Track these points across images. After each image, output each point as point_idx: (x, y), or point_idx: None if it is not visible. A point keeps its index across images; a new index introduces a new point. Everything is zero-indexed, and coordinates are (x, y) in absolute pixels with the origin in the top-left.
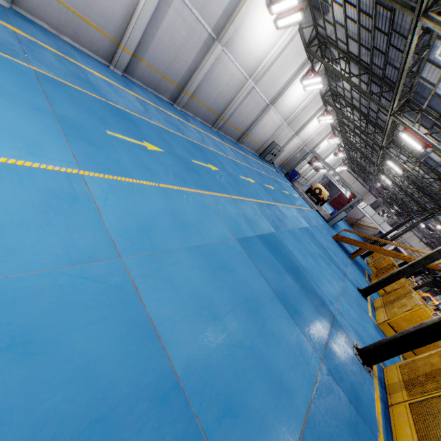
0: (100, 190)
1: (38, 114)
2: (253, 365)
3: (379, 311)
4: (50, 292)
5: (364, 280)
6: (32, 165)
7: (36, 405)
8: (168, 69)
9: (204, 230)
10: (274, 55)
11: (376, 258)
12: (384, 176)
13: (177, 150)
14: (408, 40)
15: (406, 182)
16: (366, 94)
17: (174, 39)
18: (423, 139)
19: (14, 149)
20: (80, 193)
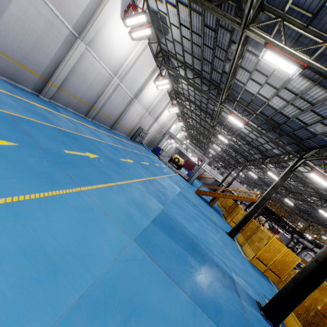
0: None
1: None
2: None
3: (245, 247)
4: None
5: (224, 221)
6: None
7: None
8: (26, 59)
9: (89, 253)
10: (132, 59)
11: (221, 200)
12: (215, 145)
13: (42, 141)
14: (235, 48)
15: (227, 147)
16: (202, 91)
17: (29, 28)
18: (242, 119)
19: None
20: None
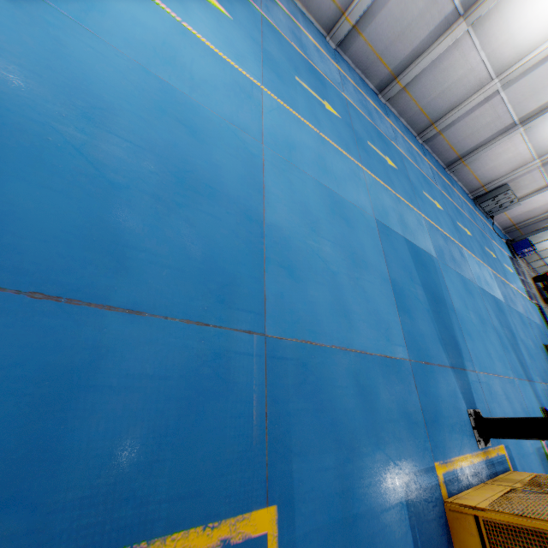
0: (270, 104)
1: (251, 42)
2: (328, 280)
3: None
4: (215, 124)
5: None
6: (234, 65)
7: (188, 155)
8: (387, 50)
9: (343, 186)
10: None
11: None
12: None
13: (356, 126)
14: None
15: None
16: None
17: (407, 12)
18: None
19: (228, 52)
20: (256, 97)
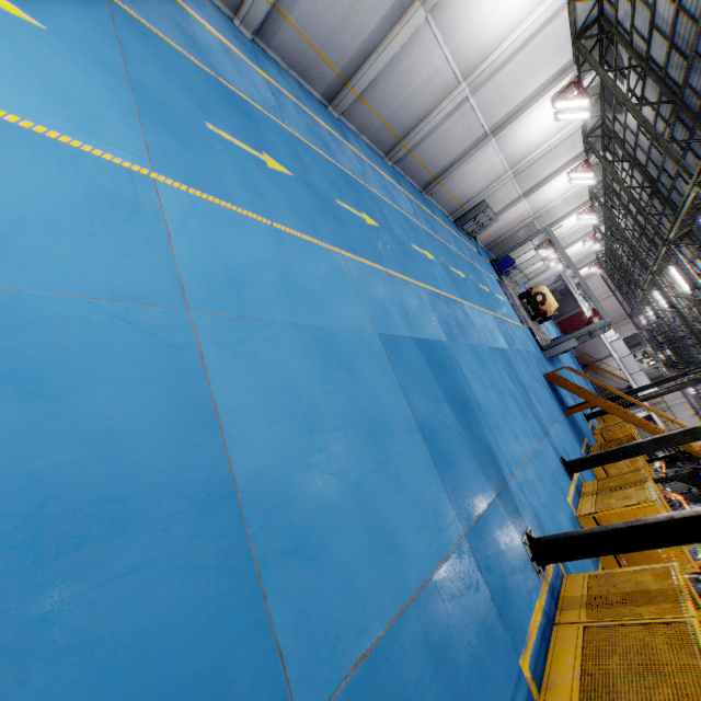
0: (178, 208)
1: (103, 72)
2: (355, 507)
3: (586, 498)
4: (76, 326)
5: (578, 450)
6: (80, 146)
7: (32, 457)
8: (328, 43)
9: (328, 307)
10: (514, 45)
11: (610, 423)
12: (658, 293)
13: (315, 179)
14: None
15: (695, 311)
16: (659, 140)
17: None
18: None
19: (58, 117)
20: (147, 205)
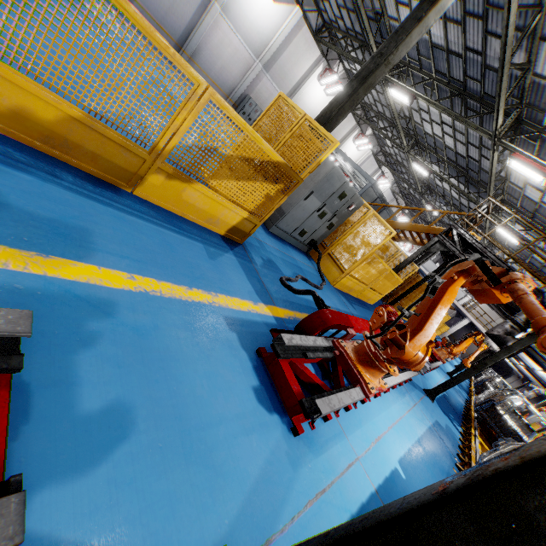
0: None
1: None
2: None
3: None
4: None
5: None
6: None
7: None
8: None
9: None
10: None
11: None
12: (416, 164)
13: None
14: None
15: (455, 181)
16: None
17: None
18: None
19: None
20: None
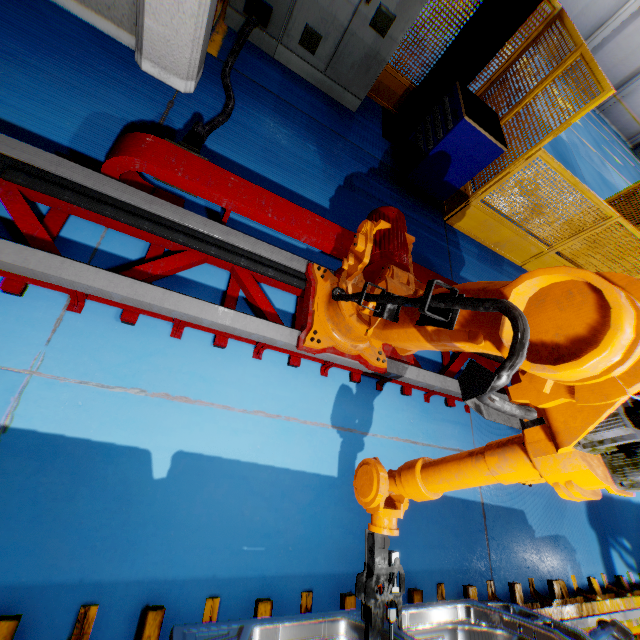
0: None
1: None
2: None
3: None
4: None
5: None
6: None
7: None
8: None
9: None
10: None
11: None
12: None
13: None
14: None
15: None
16: None
17: None
18: None
19: None
20: None
